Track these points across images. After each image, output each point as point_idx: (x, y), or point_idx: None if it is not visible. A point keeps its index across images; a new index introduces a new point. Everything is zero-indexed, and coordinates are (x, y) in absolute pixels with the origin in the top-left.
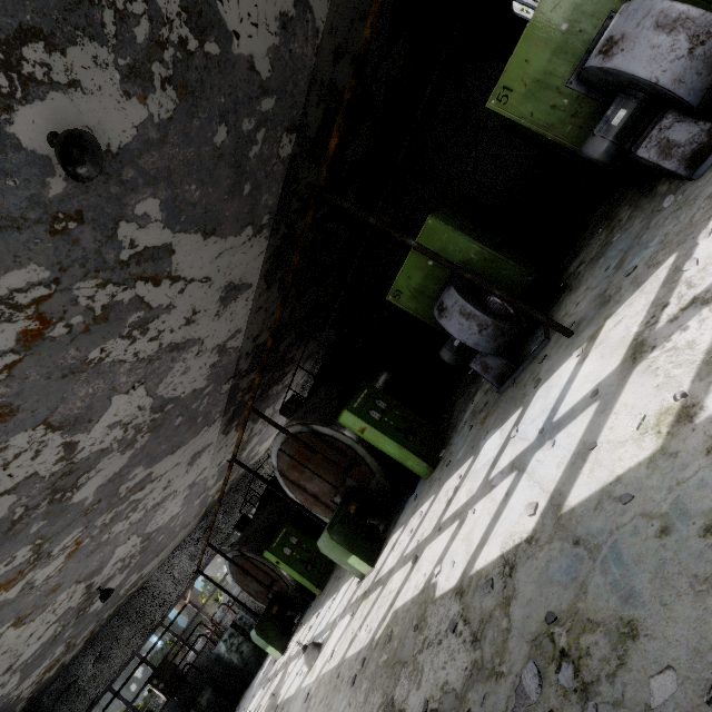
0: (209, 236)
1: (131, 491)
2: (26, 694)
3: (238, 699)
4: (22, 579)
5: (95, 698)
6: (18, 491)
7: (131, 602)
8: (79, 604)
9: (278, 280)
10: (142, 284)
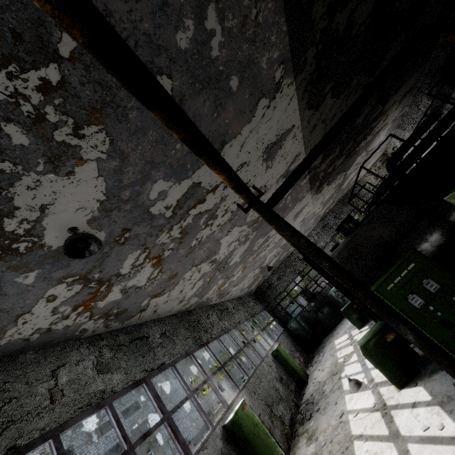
0: (222, 148)
1: (260, 245)
2: (254, 288)
3: None
4: (227, 282)
5: (279, 292)
6: (202, 278)
7: (288, 259)
8: (260, 271)
9: (329, 91)
10: (193, 209)
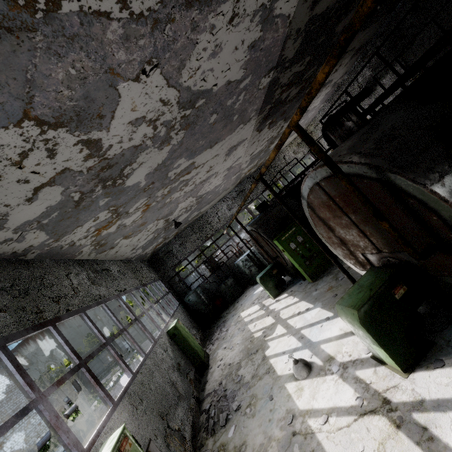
0: None
1: (179, 175)
2: (149, 252)
3: (246, 286)
4: (114, 224)
5: (180, 260)
6: (59, 183)
7: (196, 222)
8: (164, 226)
9: None
10: None
